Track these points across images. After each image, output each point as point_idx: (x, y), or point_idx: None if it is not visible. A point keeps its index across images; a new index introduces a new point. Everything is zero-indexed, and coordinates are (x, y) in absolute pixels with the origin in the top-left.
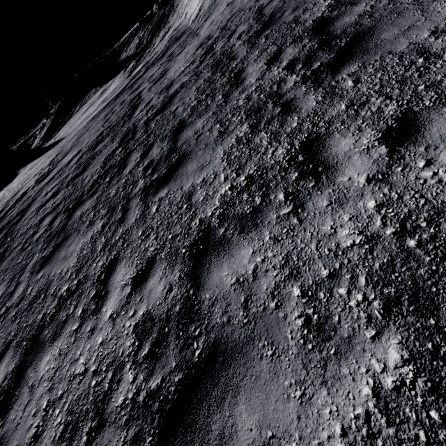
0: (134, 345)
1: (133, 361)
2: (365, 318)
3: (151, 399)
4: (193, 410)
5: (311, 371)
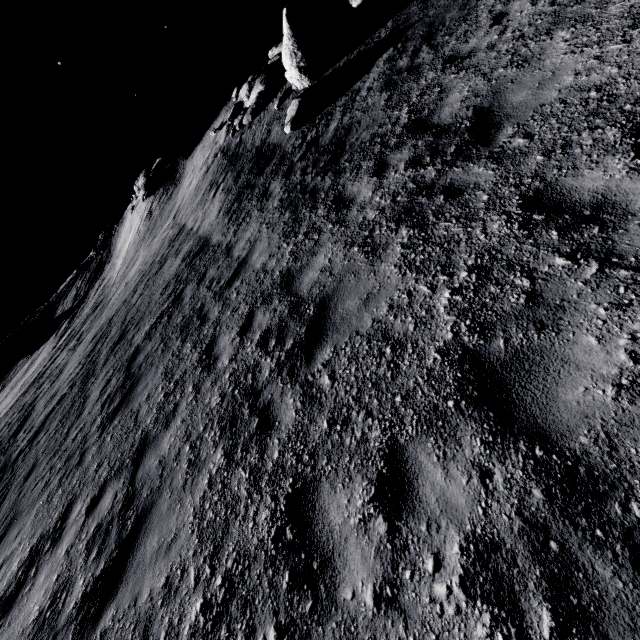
0: None
1: None
2: None
3: None
4: None
5: None
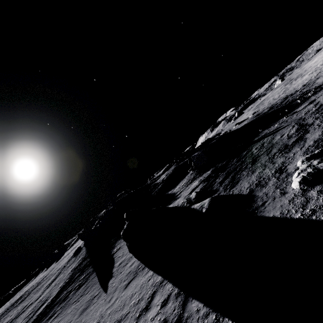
0: None
1: None
2: None
3: None
4: None
5: None
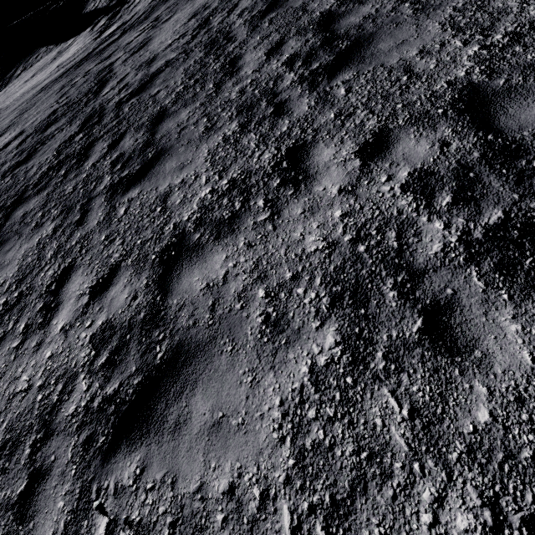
0: (90, 355)
1: (88, 371)
2: (314, 313)
3: (107, 403)
4: (151, 406)
5: (264, 360)
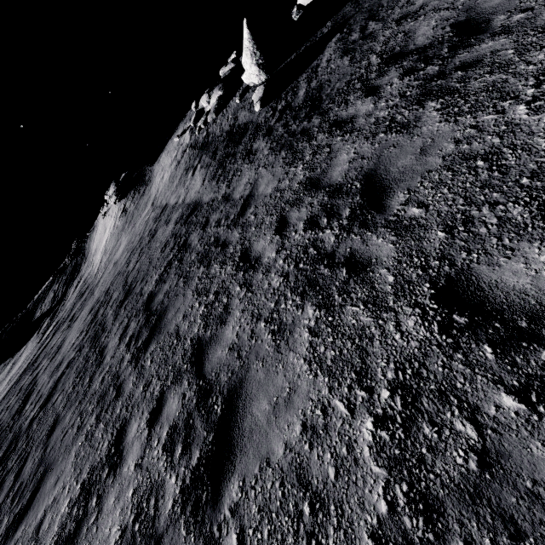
0: None
1: None
2: None
3: None
4: None
5: None
